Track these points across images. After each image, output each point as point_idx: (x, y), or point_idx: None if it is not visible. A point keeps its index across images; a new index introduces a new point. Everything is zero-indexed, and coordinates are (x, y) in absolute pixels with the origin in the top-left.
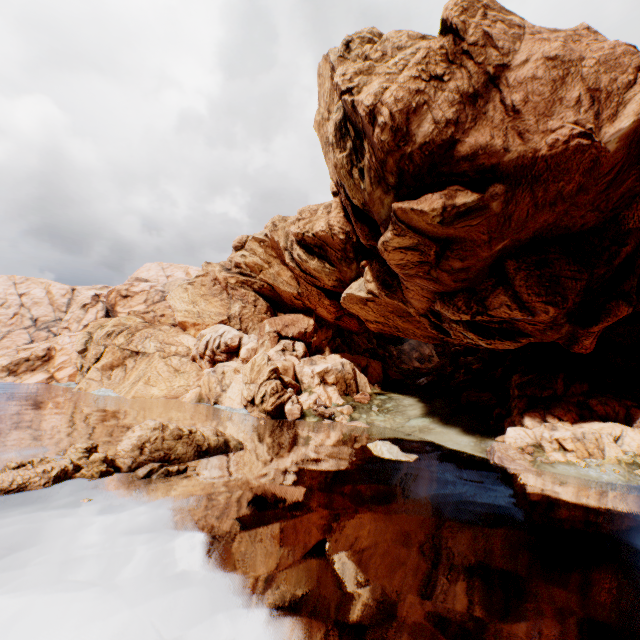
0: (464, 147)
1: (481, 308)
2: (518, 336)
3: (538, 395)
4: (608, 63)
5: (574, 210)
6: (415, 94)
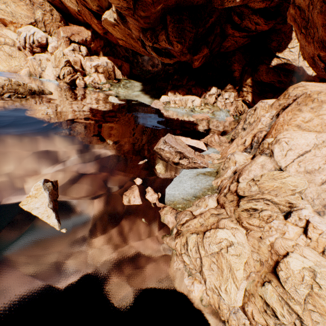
0: None
1: (156, 41)
2: (172, 57)
3: (176, 84)
4: None
5: None
6: None
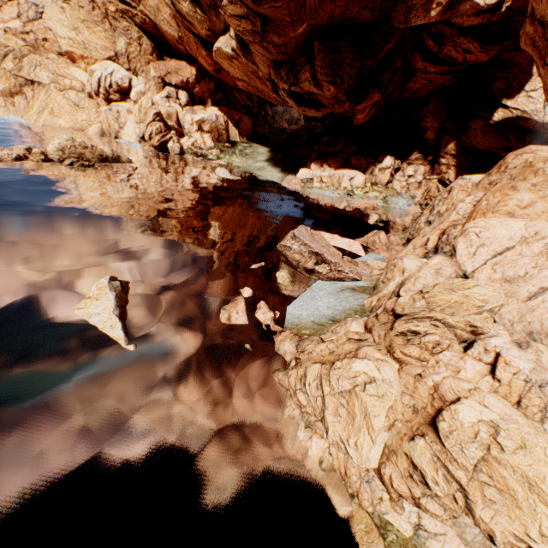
0: None
1: (296, 81)
2: (320, 107)
3: (325, 151)
4: None
5: (351, 7)
6: None
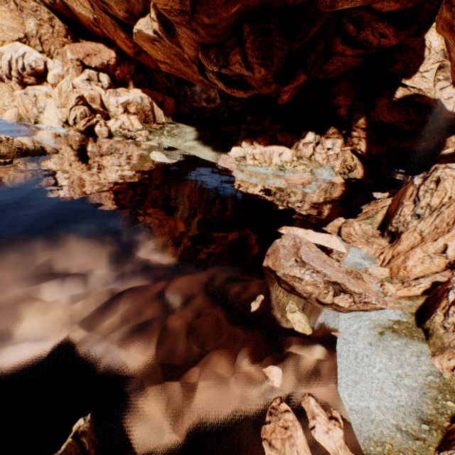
0: None
1: (225, 63)
2: (248, 89)
3: (254, 130)
4: None
5: None
6: None
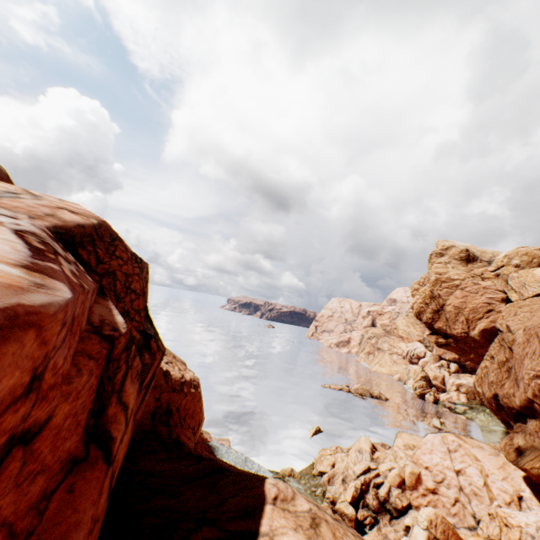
0: (435, 326)
1: None
2: None
3: None
4: (473, 310)
5: None
6: (421, 307)
